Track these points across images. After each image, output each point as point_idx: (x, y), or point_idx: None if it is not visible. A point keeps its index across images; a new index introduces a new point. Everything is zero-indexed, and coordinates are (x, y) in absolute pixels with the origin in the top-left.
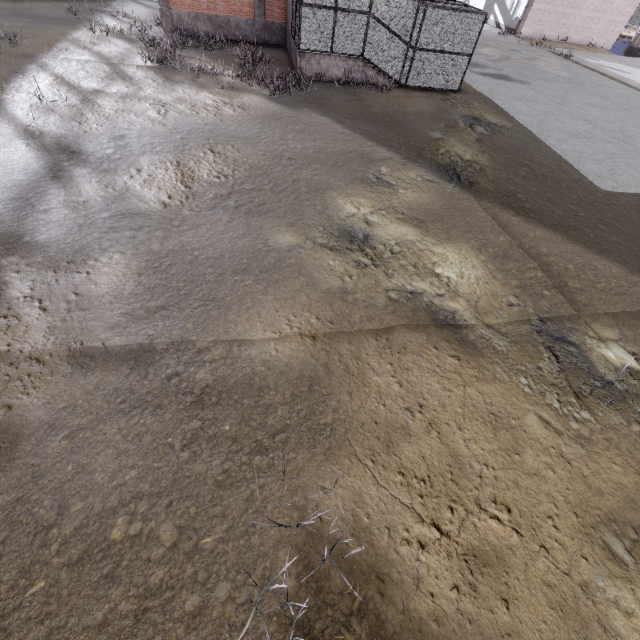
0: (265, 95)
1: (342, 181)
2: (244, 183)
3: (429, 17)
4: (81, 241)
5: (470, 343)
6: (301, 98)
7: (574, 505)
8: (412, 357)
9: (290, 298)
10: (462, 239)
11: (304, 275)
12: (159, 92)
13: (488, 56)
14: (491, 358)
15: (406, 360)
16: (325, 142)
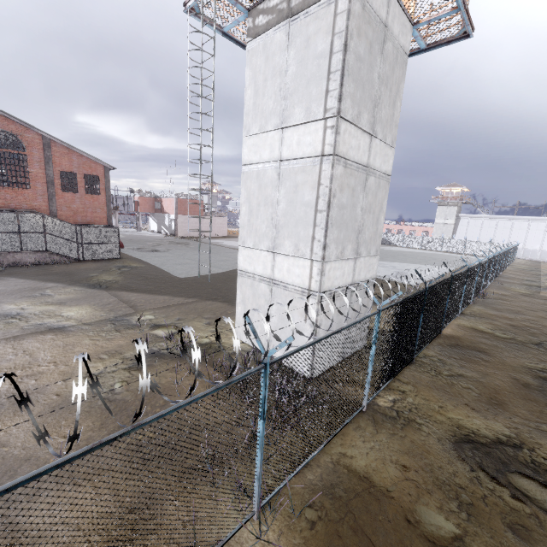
0: None
1: (13, 298)
2: None
3: (85, 231)
4: None
5: (68, 330)
6: None
7: (91, 353)
8: (27, 340)
9: None
10: (86, 303)
11: None
12: None
13: (151, 245)
14: (77, 331)
15: (23, 342)
16: (7, 287)
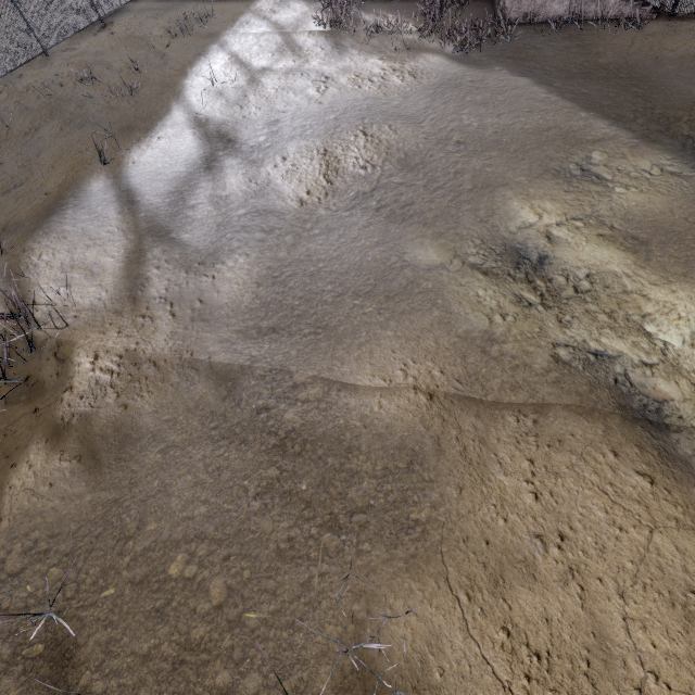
0: (447, 53)
1: (525, 174)
2: (393, 176)
3: None
4: (215, 241)
5: (679, 459)
6: (495, 53)
7: None
8: (568, 459)
9: (413, 336)
10: None
11: (439, 308)
12: (324, 62)
13: None
14: None
15: (557, 461)
16: (514, 116)
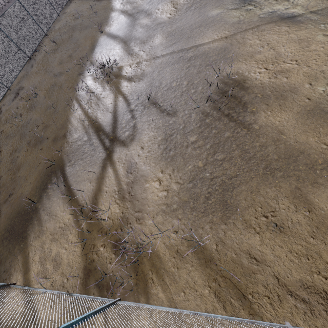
0: None
1: None
2: None
3: None
4: (148, 35)
5: (297, 20)
6: None
7: None
8: (266, 31)
9: (217, 30)
10: None
11: (223, 21)
12: None
13: None
14: (307, 22)
15: (264, 33)
16: None
